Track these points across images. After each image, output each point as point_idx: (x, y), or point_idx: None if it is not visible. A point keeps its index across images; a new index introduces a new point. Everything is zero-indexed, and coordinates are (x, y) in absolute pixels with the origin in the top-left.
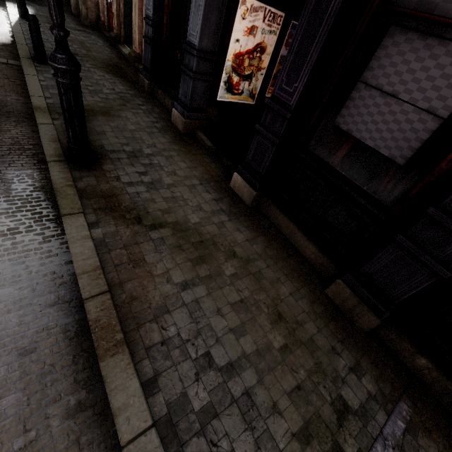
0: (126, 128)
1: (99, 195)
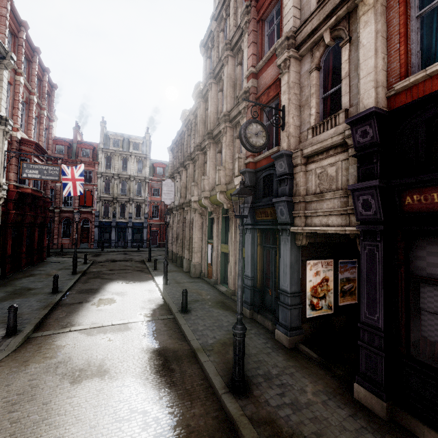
0: (251, 353)
1: (263, 421)
